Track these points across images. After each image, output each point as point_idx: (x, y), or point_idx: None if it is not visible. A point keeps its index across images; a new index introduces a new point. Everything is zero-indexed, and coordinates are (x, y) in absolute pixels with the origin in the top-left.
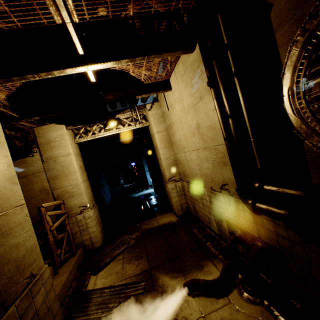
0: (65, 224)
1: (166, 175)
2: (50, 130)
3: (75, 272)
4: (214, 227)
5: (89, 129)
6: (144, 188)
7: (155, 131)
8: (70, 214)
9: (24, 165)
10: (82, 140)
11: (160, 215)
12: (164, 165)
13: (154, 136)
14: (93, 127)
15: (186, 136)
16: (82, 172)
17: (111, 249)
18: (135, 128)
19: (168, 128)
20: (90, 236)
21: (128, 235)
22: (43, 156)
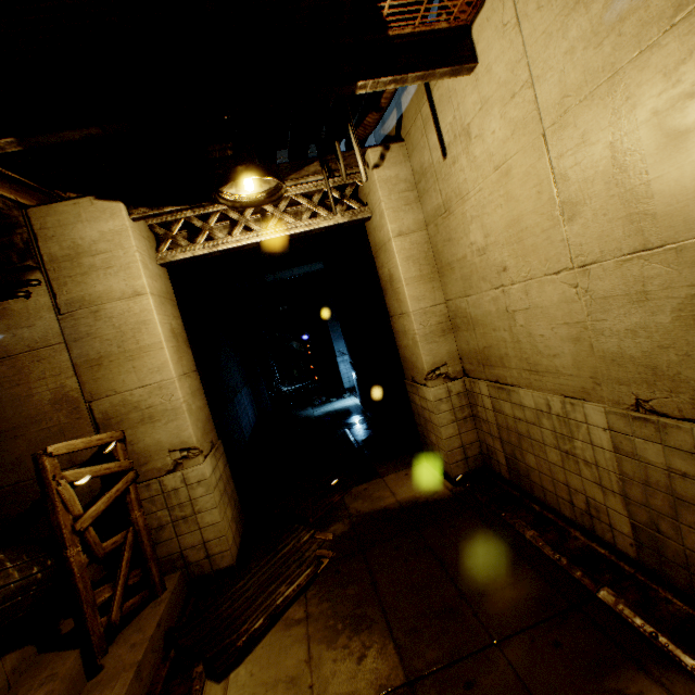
0: (128, 504)
1: (423, 360)
2: (78, 218)
3: (157, 662)
4: (614, 533)
5: (198, 223)
6: (333, 395)
7: (392, 231)
8: (144, 473)
9: (1, 323)
10: (179, 255)
11: (393, 471)
12: (416, 332)
13: (388, 247)
14: (211, 218)
15: (525, 227)
16: (180, 348)
17: (266, 580)
18: (330, 223)
19: (434, 219)
20: (204, 537)
21: (312, 530)
22: (58, 296)
